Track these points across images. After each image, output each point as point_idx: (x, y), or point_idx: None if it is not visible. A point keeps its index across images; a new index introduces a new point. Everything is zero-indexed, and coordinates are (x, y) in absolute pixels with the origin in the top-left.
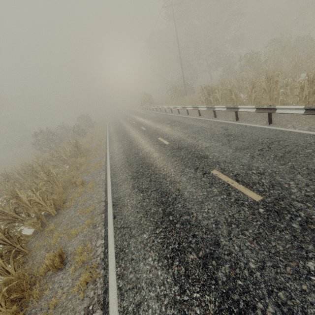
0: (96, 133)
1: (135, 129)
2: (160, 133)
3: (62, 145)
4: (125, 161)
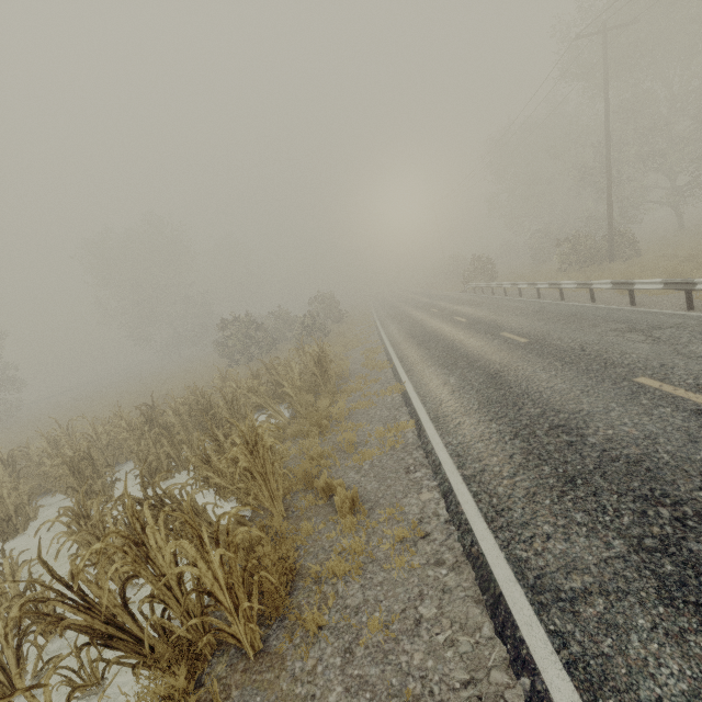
0: (350, 335)
1: (481, 336)
2: (624, 359)
3: (273, 355)
4: (523, 454)
